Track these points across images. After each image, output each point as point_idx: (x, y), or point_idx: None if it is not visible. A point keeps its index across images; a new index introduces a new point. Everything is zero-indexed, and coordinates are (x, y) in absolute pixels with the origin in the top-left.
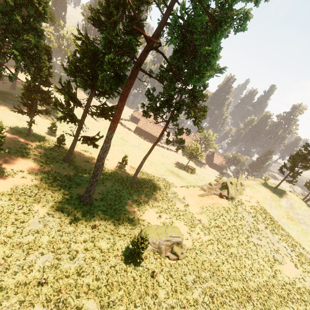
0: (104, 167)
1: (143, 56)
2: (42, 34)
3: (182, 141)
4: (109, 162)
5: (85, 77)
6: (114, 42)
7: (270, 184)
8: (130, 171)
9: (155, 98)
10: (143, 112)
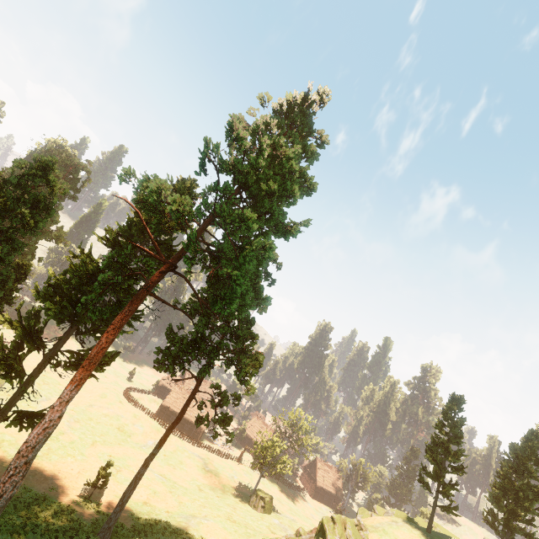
0: (43, 497)
1: (156, 278)
2: (21, 247)
3: (225, 417)
4: (63, 484)
5: (64, 302)
6: (120, 261)
7: (420, 523)
8: (109, 508)
9: (179, 339)
10: (155, 361)
